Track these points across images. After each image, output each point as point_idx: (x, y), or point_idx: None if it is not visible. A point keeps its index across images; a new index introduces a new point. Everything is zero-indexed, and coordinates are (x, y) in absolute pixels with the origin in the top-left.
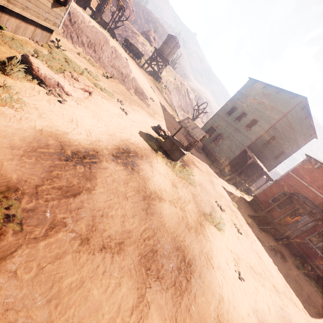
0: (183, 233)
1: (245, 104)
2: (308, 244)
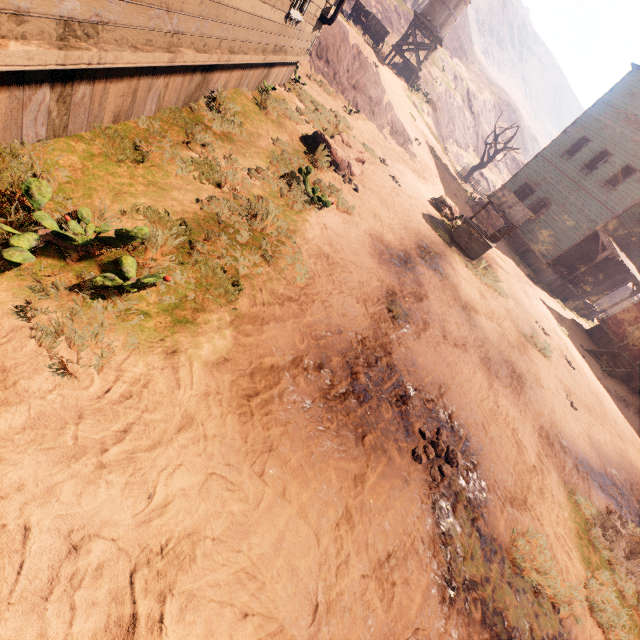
0: (507, 350)
1: (612, 132)
2: None
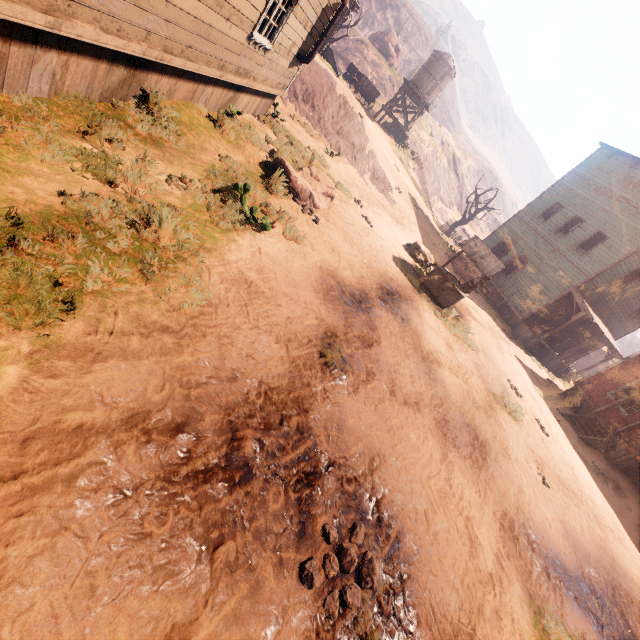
0: (471, 411)
1: (583, 201)
2: None
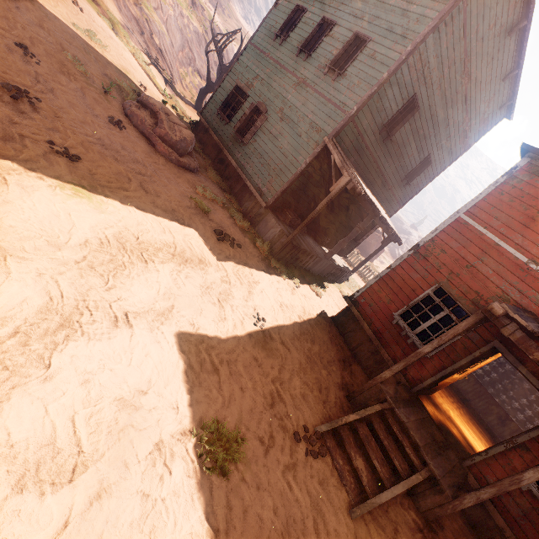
0: None
1: None
2: (532, 500)
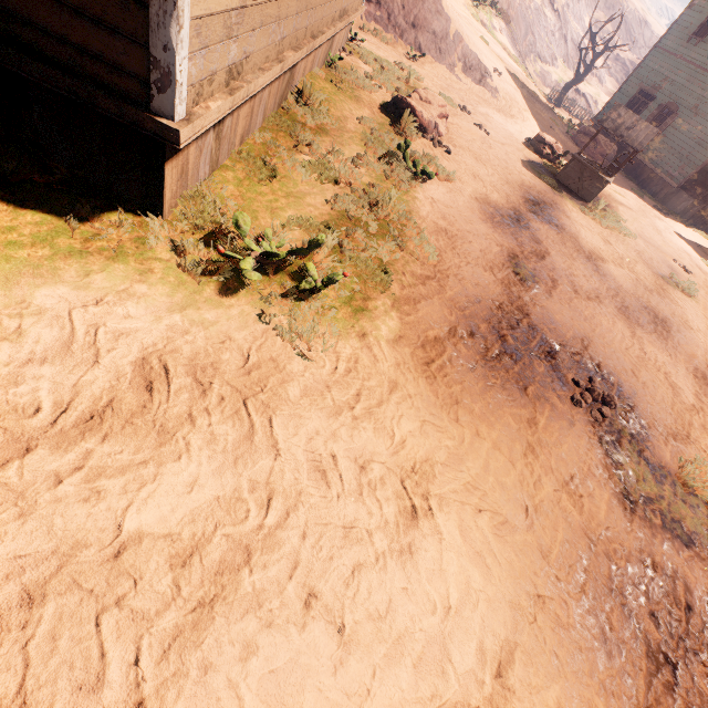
0: (645, 295)
1: None
2: None
